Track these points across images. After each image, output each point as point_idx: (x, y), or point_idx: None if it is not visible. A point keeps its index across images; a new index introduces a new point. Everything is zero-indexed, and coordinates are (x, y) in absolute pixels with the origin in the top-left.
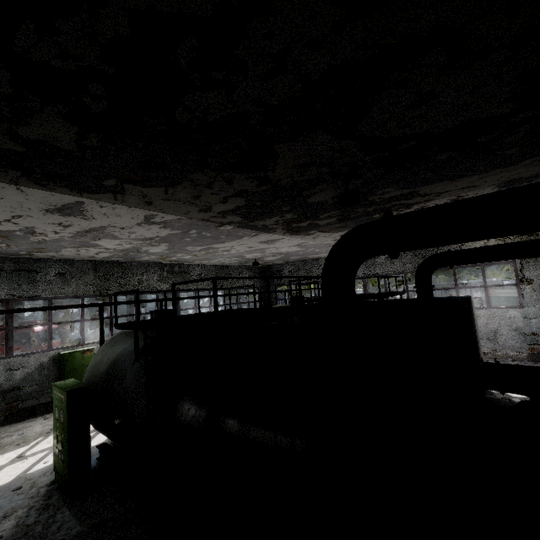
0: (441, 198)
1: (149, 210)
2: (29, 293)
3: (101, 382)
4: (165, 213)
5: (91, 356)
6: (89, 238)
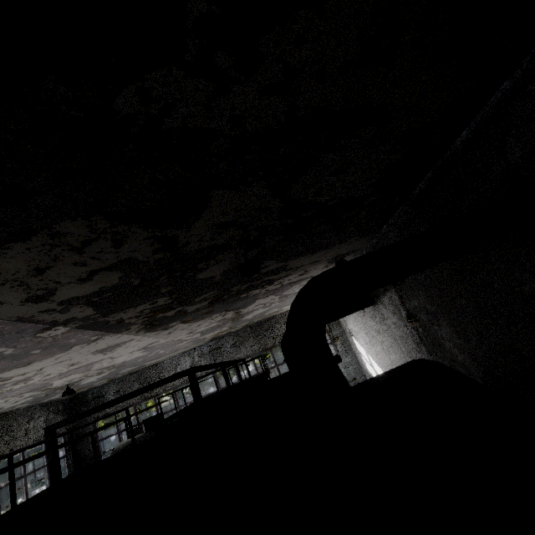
0: (295, 273)
1: None
2: None
3: None
4: None
5: None
6: None
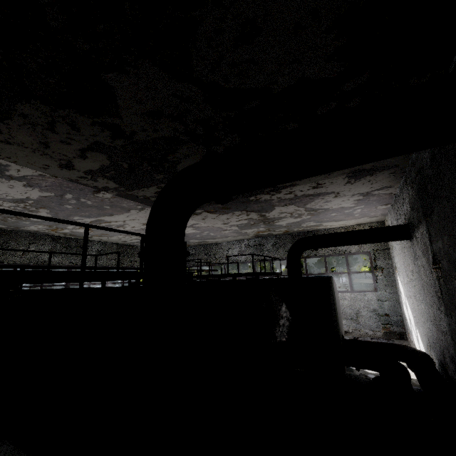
0: (304, 184)
1: None
2: None
3: None
4: (18, 163)
5: None
6: None
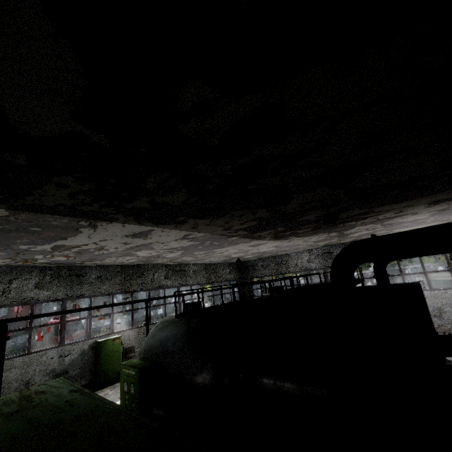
0: (388, 213)
1: (191, 231)
2: (77, 293)
3: (159, 360)
4: (199, 232)
5: (119, 343)
6: (134, 250)
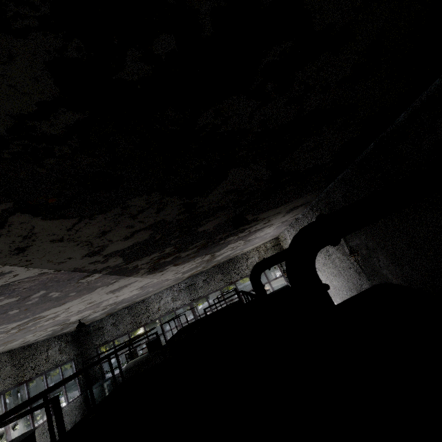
0: (261, 222)
1: (4, 264)
2: None
3: None
4: (29, 266)
5: None
6: None
